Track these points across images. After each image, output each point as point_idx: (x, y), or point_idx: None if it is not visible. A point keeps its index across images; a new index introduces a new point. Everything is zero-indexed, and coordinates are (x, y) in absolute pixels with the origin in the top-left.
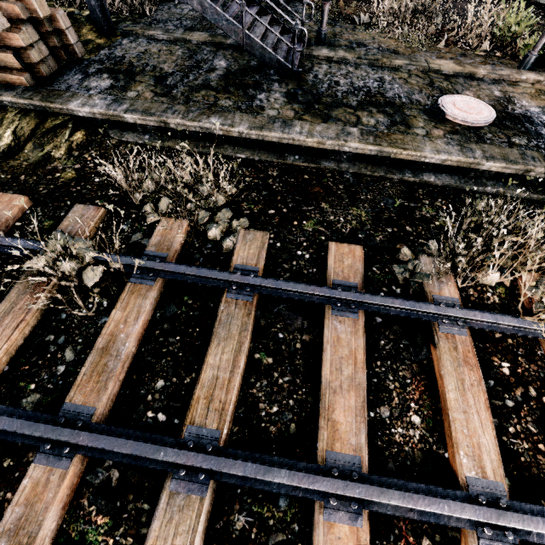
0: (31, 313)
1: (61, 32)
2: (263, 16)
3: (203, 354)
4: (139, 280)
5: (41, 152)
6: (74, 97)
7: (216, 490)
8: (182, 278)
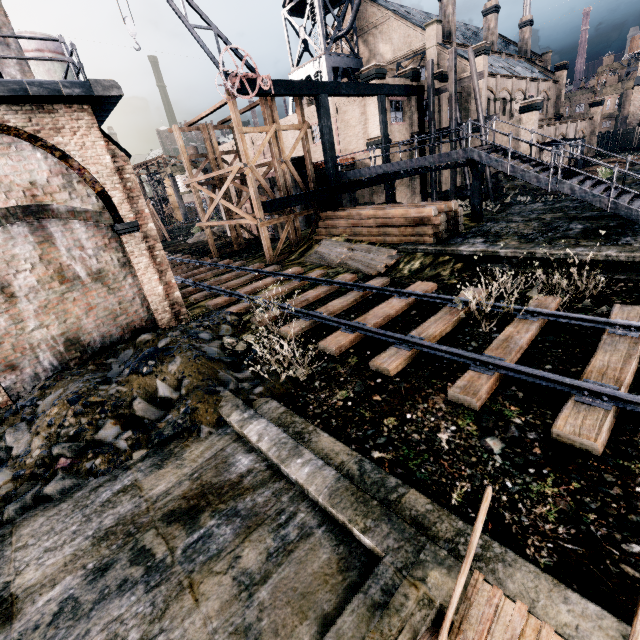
0: (451, 322)
1: (455, 219)
2: (625, 194)
3: (586, 361)
4: (524, 317)
5: (434, 272)
6: (462, 245)
7: (615, 422)
8: (562, 320)
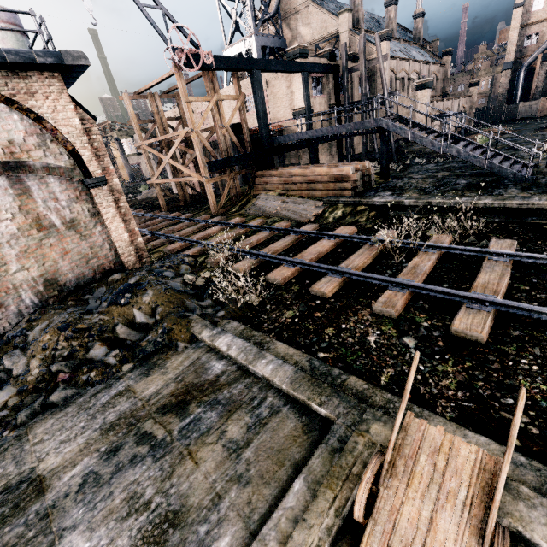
0: (371, 256)
1: (368, 176)
2: (497, 156)
3: (473, 280)
4: (426, 250)
5: (353, 219)
6: (375, 197)
7: (494, 321)
8: (454, 251)
